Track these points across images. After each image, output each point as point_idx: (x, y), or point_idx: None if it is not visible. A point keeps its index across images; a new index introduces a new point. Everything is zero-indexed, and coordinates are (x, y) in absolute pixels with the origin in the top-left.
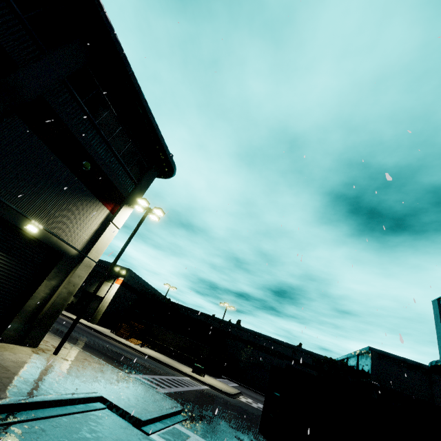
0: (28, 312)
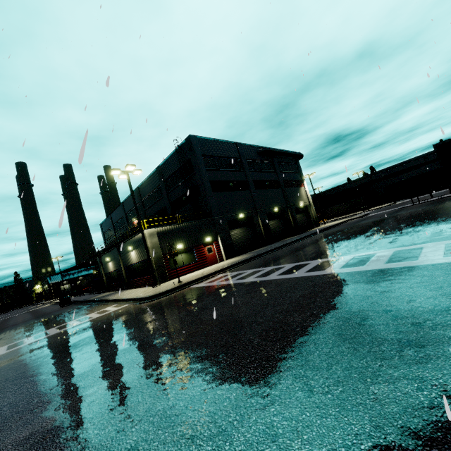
0: (313, 221)
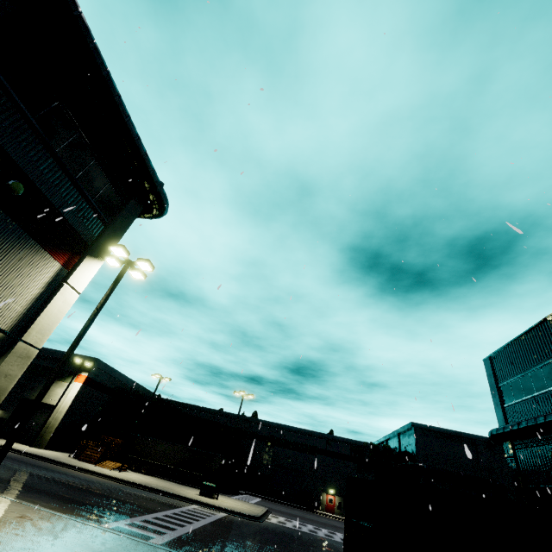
0: None
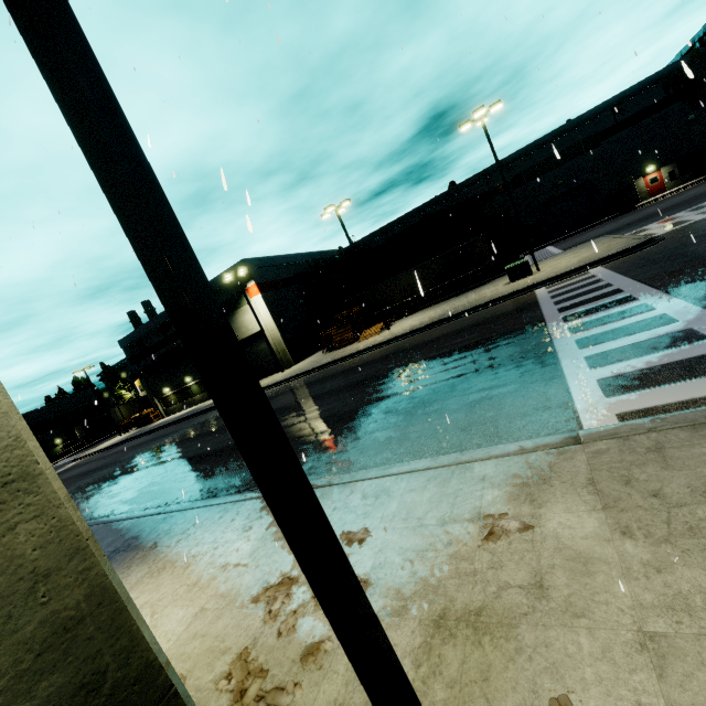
0: None
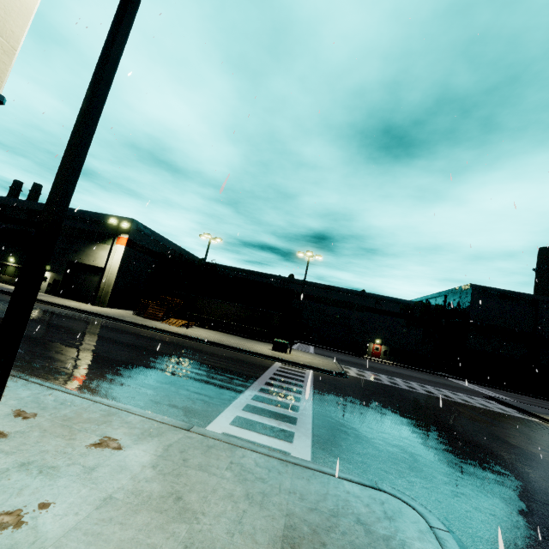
0: None
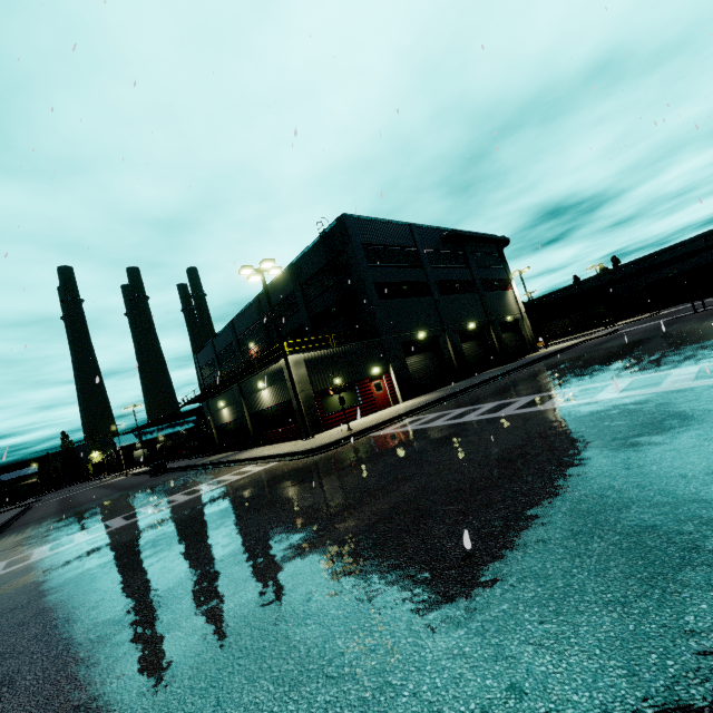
0: (528, 343)
